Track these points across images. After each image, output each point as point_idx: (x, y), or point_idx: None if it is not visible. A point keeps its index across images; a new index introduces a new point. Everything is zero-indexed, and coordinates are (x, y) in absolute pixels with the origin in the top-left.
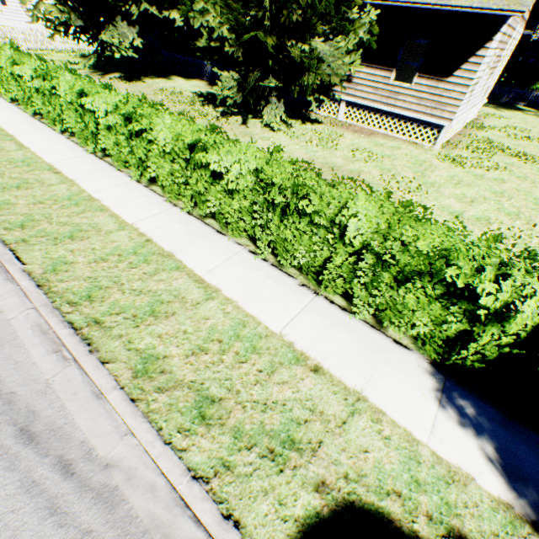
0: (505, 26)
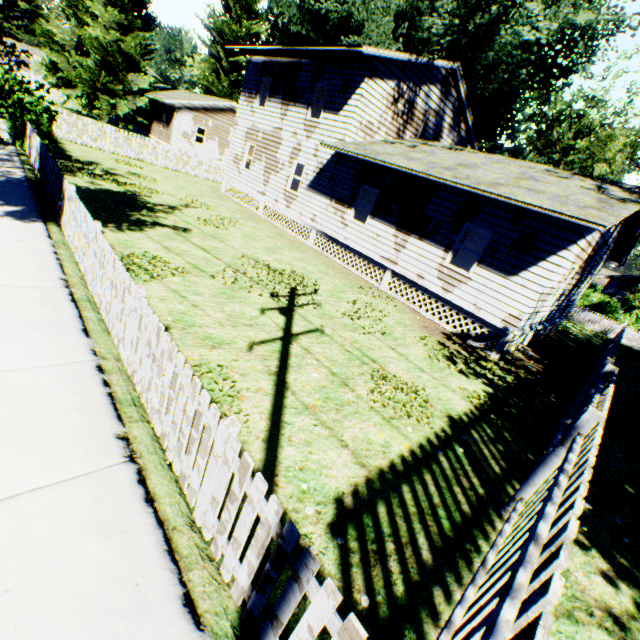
0: (192, 115)
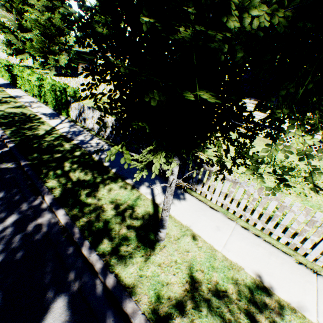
0: None
